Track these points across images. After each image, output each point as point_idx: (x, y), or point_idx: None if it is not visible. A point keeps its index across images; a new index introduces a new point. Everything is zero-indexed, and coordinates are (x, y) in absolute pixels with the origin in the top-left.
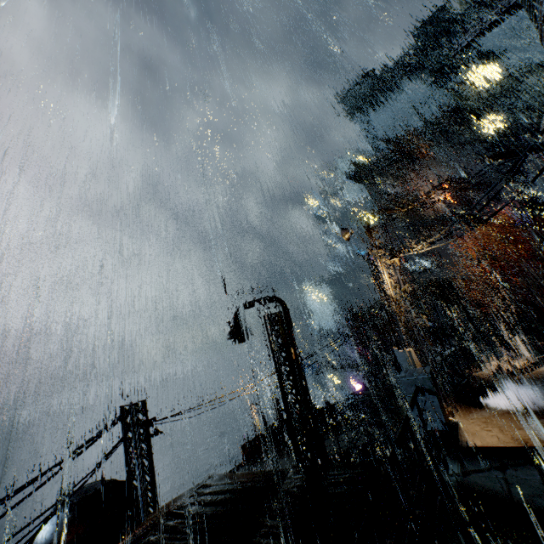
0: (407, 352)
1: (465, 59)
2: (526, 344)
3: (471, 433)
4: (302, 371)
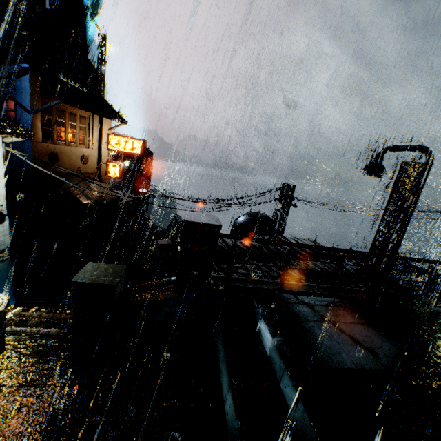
0: None
1: None
2: None
3: None
4: (407, 217)
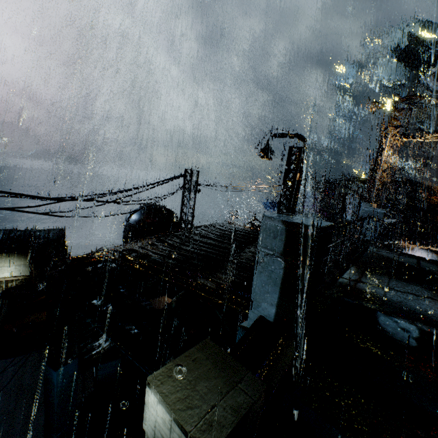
0: (370, 205)
1: None
2: None
3: None
4: (298, 189)
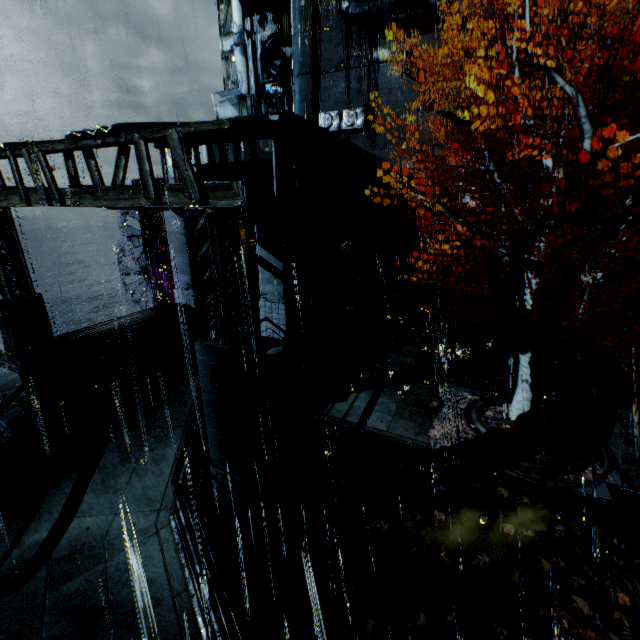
0: None
1: None
2: None
3: None
4: None
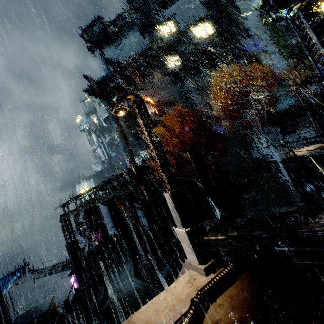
0: None
1: (157, 22)
2: (188, 243)
3: None
4: None
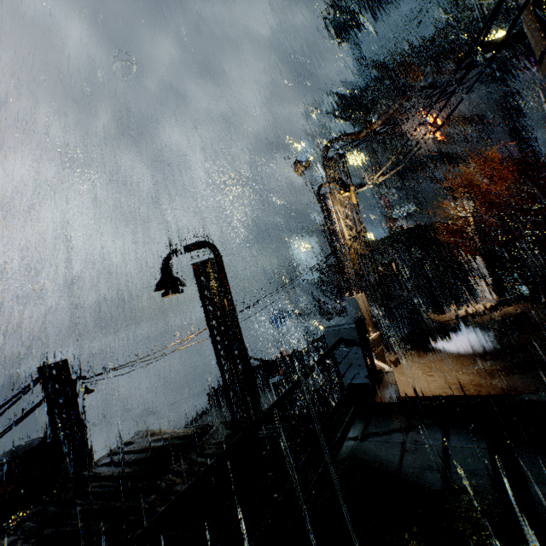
0: (355, 299)
1: None
2: (490, 286)
3: (413, 379)
4: (236, 324)
